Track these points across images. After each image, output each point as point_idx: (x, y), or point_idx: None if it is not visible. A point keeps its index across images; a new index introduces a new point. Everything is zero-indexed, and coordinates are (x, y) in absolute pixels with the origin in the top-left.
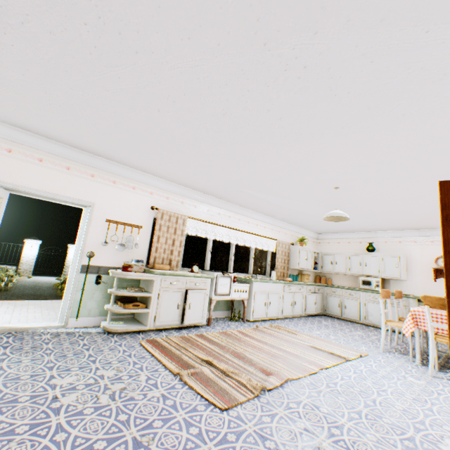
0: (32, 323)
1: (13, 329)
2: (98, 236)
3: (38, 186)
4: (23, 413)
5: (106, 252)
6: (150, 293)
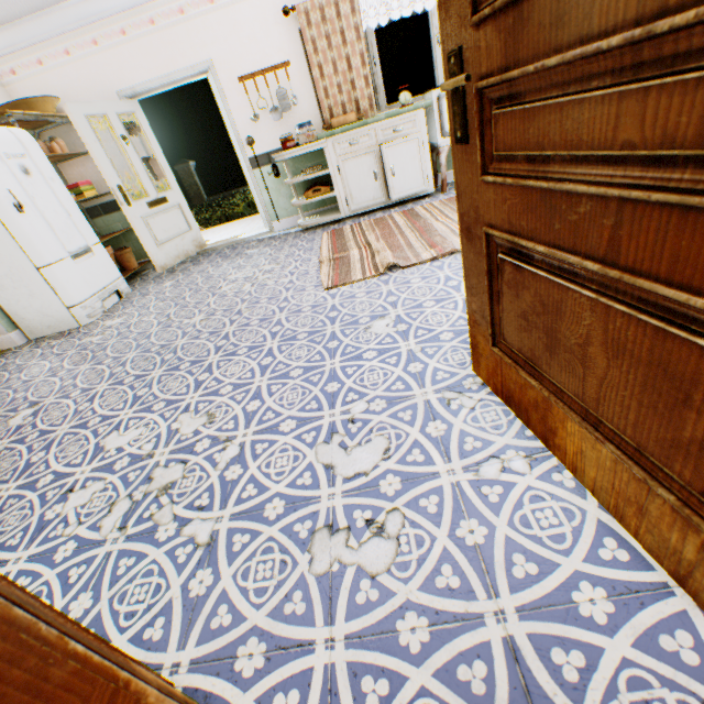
0: (247, 235)
1: (233, 243)
2: (244, 112)
3: (148, 76)
4: (199, 297)
5: (265, 131)
6: (326, 171)
